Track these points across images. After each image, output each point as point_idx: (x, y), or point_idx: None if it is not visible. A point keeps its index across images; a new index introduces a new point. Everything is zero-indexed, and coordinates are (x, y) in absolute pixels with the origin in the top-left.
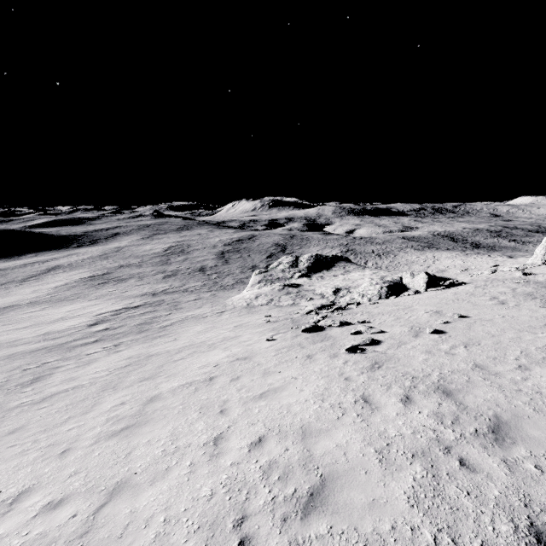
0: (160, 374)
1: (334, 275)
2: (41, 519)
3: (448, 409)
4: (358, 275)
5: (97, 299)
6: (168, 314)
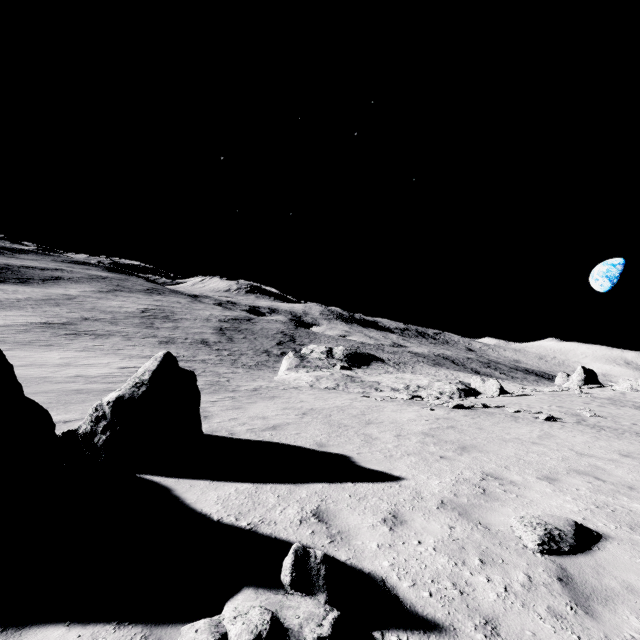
0: (375, 421)
1: (378, 372)
2: (564, 484)
3: None
4: (410, 375)
5: (86, 350)
6: (227, 380)
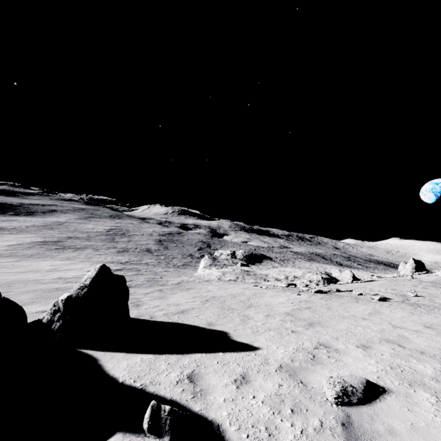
0: (255, 305)
1: (267, 267)
2: (374, 350)
3: None
4: (289, 269)
5: (68, 259)
6: (160, 277)
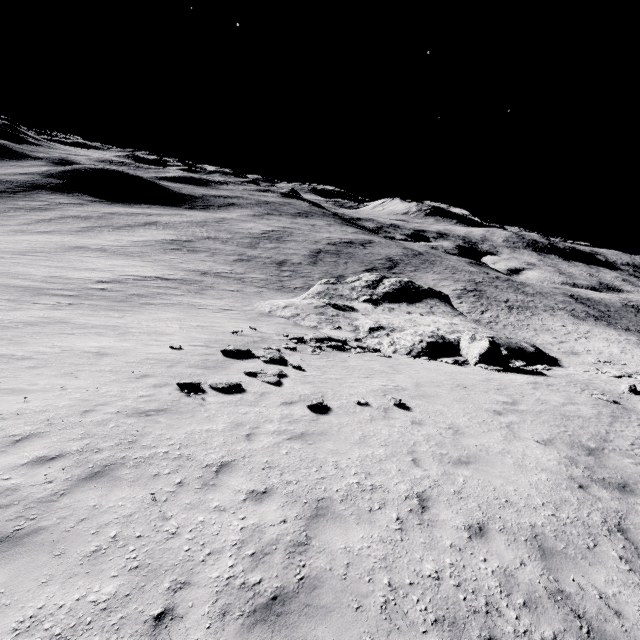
0: (17, 338)
1: (410, 311)
2: None
3: (35, 491)
4: (431, 319)
5: (151, 262)
6: (179, 294)
